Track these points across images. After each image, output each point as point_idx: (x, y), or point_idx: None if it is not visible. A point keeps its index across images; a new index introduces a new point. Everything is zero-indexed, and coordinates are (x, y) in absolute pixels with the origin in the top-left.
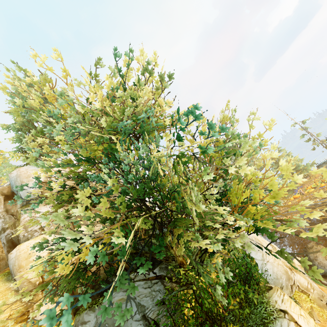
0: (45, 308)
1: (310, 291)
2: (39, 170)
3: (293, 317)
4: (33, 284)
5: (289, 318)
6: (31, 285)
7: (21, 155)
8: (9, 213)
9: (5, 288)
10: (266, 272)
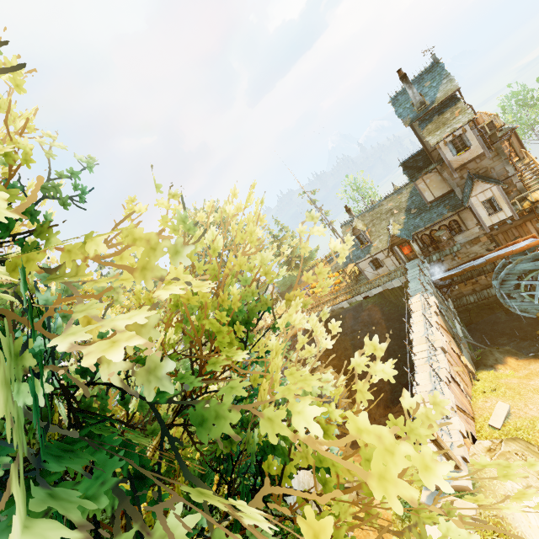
0: None
1: None
2: None
3: None
4: None
5: None
6: None
7: None
8: None
9: None
10: None
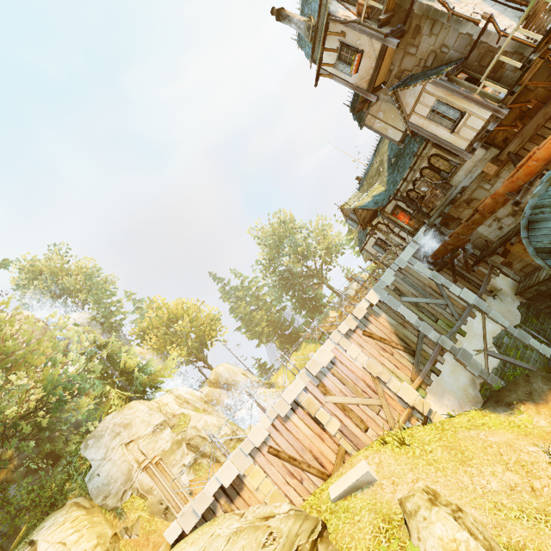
0: None
1: (152, 493)
2: None
3: (37, 549)
4: None
5: None
6: None
7: None
8: None
9: None
10: (97, 477)
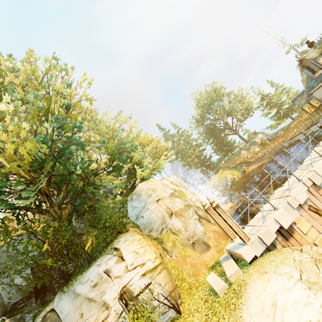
0: None
1: (181, 233)
2: None
3: (121, 253)
4: None
5: (116, 254)
6: None
7: None
8: None
9: None
10: (142, 218)
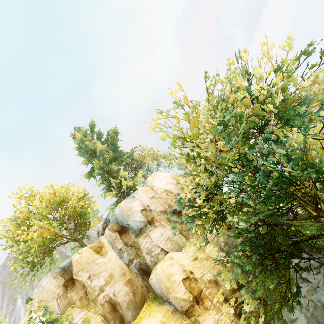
0: (211, 321)
1: None
2: (134, 201)
3: None
4: (188, 301)
5: None
6: (187, 303)
7: (114, 193)
8: (128, 246)
9: (165, 311)
10: None
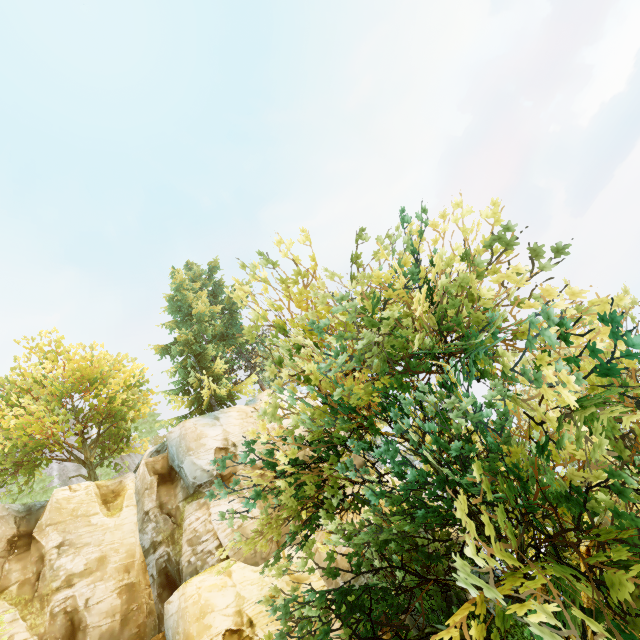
0: None
1: None
2: (213, 426)
3: None
4: None
5: None
6: None
7: (187, 397)
8: (164, 511)
9: None
10: None
